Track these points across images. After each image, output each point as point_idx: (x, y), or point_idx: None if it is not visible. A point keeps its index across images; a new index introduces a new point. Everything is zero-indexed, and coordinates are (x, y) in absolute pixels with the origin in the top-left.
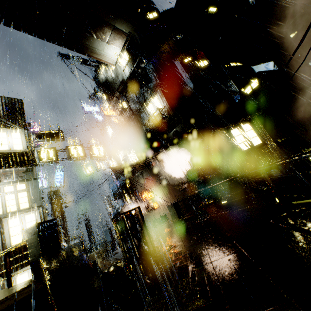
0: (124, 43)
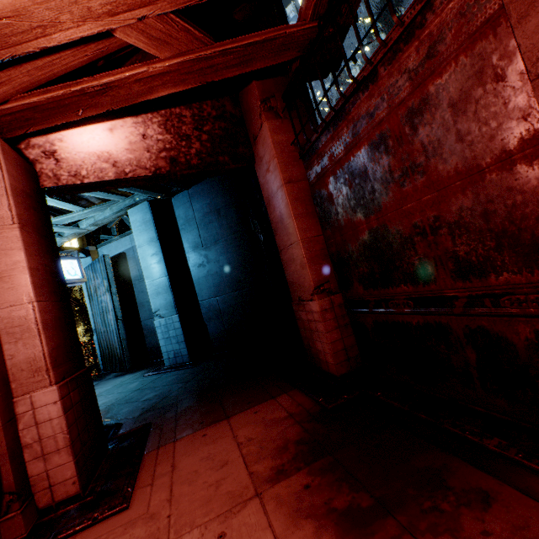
0: None
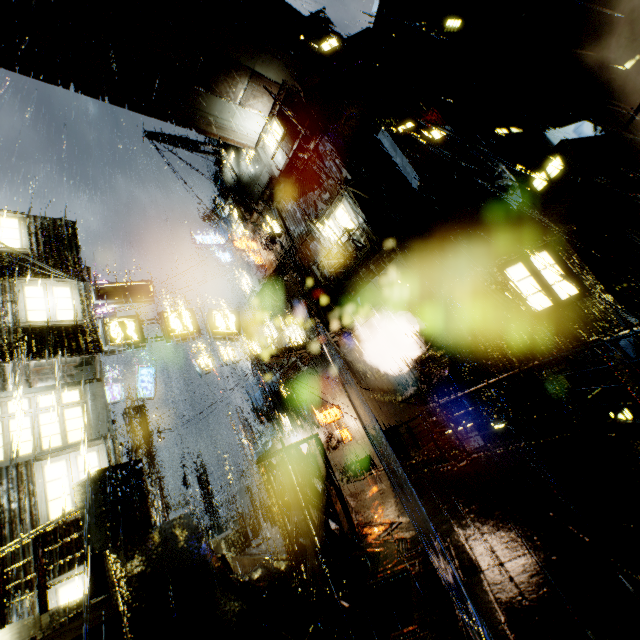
0: (272, 103)
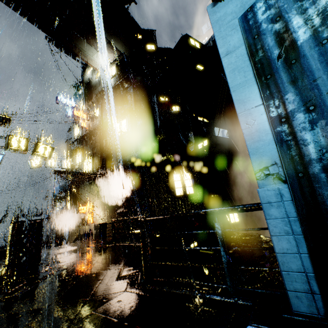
0: (115, 58)
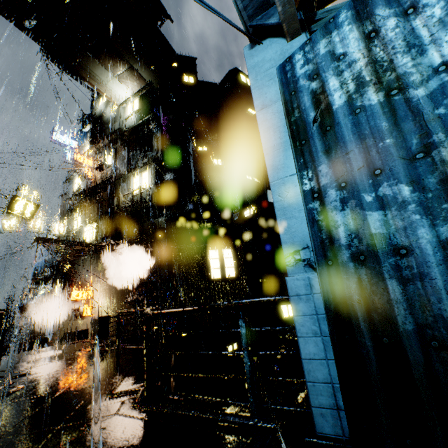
0: (140, 89)
